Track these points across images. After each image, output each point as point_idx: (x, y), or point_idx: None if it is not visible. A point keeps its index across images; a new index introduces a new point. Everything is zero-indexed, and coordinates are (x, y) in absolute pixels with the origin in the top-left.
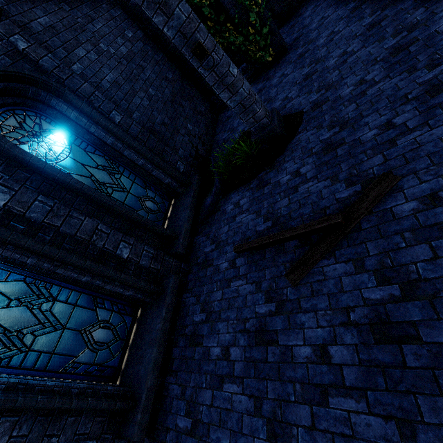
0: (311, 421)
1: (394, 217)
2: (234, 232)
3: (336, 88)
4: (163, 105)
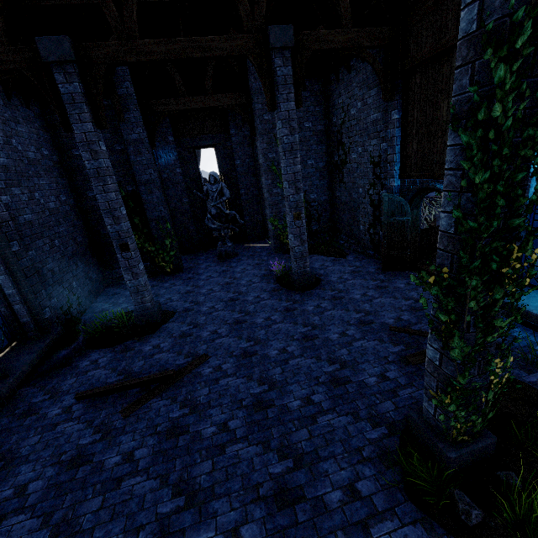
0: (101, 505)
1: (200, 375)
2: (82, 384)
3: (200, 305)
4: (61, 257)
